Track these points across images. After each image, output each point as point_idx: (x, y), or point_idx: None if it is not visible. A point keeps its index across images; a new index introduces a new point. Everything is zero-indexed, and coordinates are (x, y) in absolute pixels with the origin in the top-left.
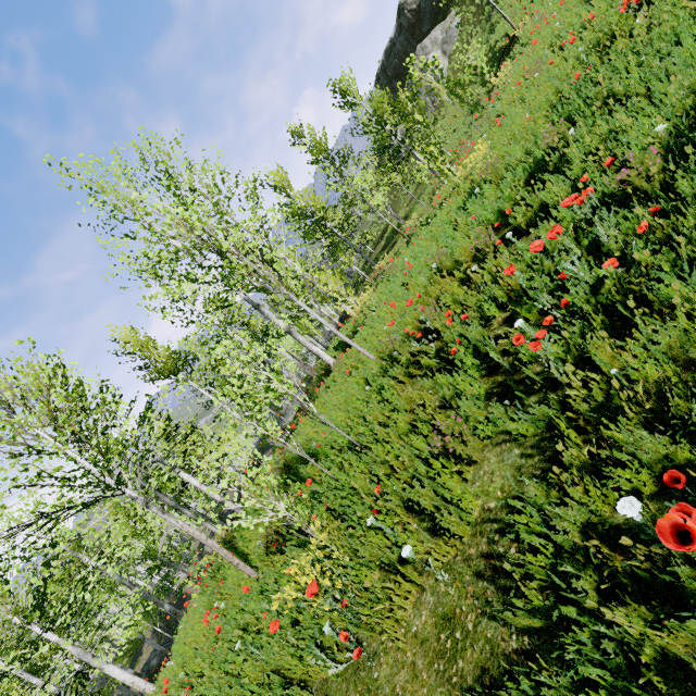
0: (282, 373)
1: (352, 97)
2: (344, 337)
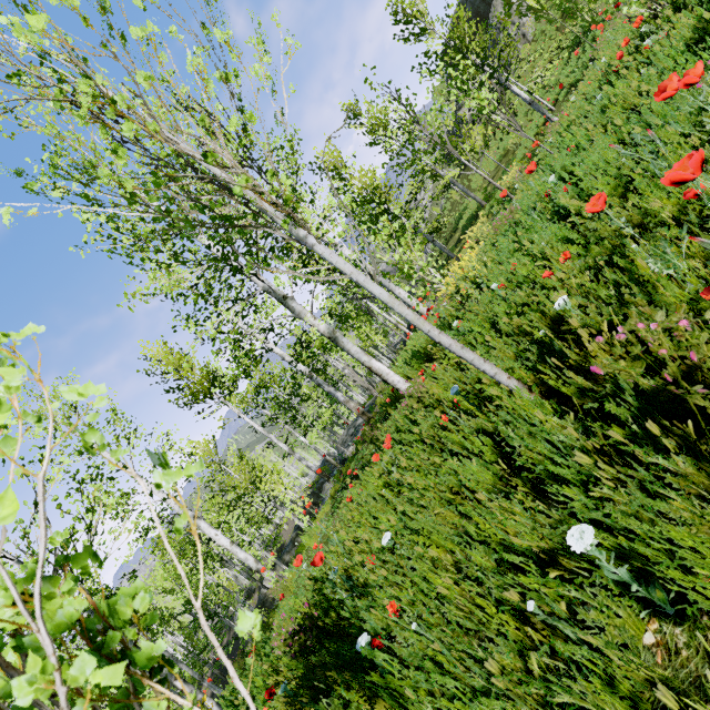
0: (335, 396)
1: (420, 20)
2: (439, 335)
